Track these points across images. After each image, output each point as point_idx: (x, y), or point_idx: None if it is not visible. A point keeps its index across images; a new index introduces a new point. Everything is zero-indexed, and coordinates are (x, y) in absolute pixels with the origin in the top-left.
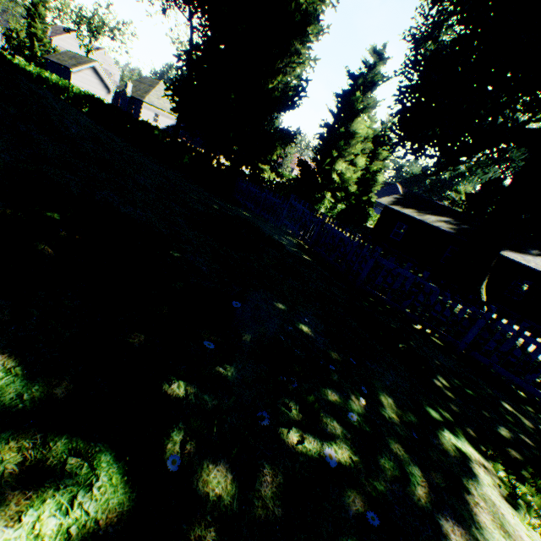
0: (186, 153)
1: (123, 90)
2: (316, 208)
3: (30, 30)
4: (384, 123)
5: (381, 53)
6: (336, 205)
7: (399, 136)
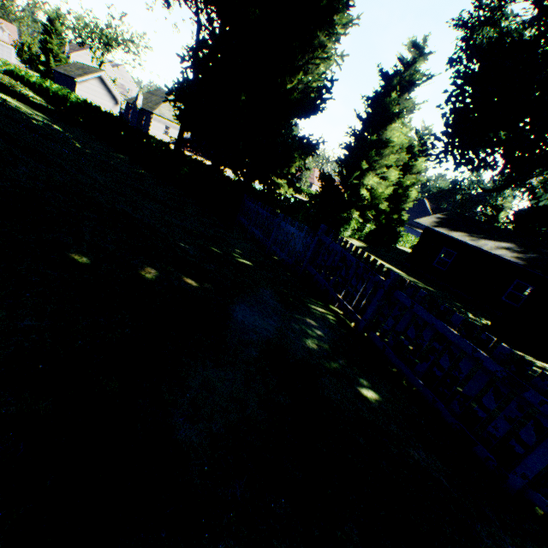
0: (183, 164)
1: (134, 102)
2: (342, 229)
3: (47, 45)
4: (418, 132)
5: (422, 47)
6: (364, 226)
7: (446, 143)
